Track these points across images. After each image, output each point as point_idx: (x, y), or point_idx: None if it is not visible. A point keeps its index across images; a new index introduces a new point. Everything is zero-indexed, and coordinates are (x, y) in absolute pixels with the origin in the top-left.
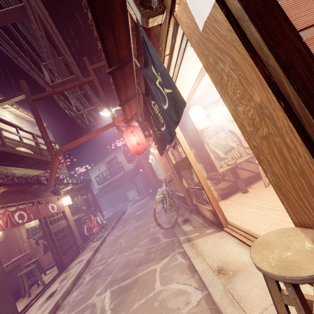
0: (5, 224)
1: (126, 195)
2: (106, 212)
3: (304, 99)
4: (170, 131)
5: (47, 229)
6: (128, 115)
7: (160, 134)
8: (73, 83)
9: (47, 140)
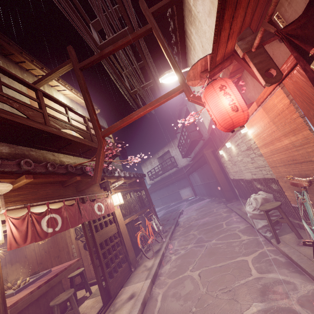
0: (23, 237)
1: (179, 193)
2: (157, 208)
3: None
4: None
5: (92, 238)
6: (219, 50)
7: None
8: (126, 38)
9: (94, 117)
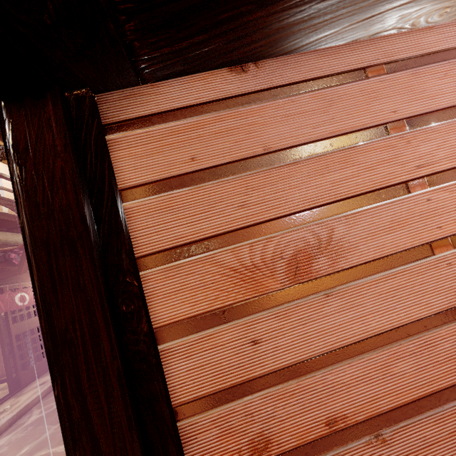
0: None
1: None
2: None
3: (67, 402)
4: None
5: (7, 329)
6: None
7: None
8: None
9: None
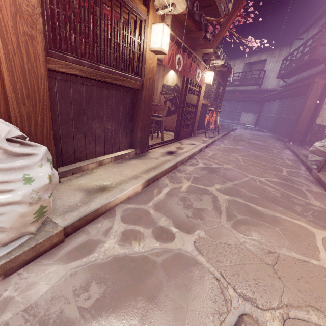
0: (168, 60)
1: (241, 114)
2: None
3: None
4: None
5: (184, 95)
6: None
7: None
8: None
9: None
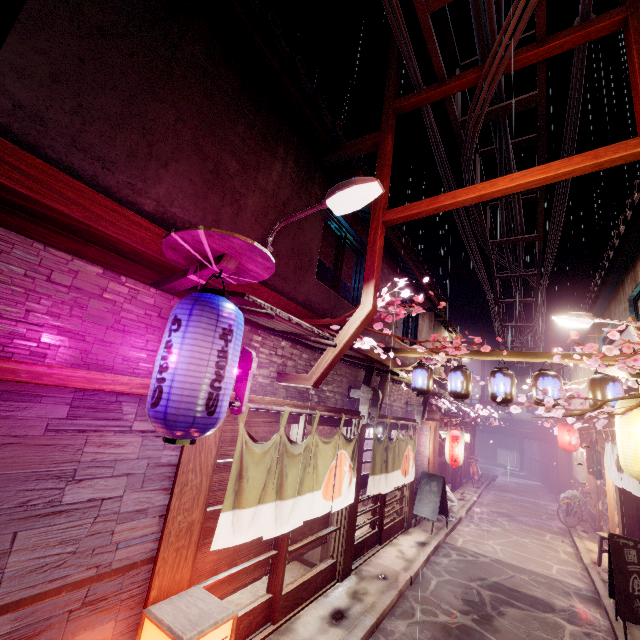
0: None
1: (496, 451)
2: None
3: (624, 506)
4: (596, 475)
5: None
6: None
7: (592, 466)
8: None
9: (483, 390)
